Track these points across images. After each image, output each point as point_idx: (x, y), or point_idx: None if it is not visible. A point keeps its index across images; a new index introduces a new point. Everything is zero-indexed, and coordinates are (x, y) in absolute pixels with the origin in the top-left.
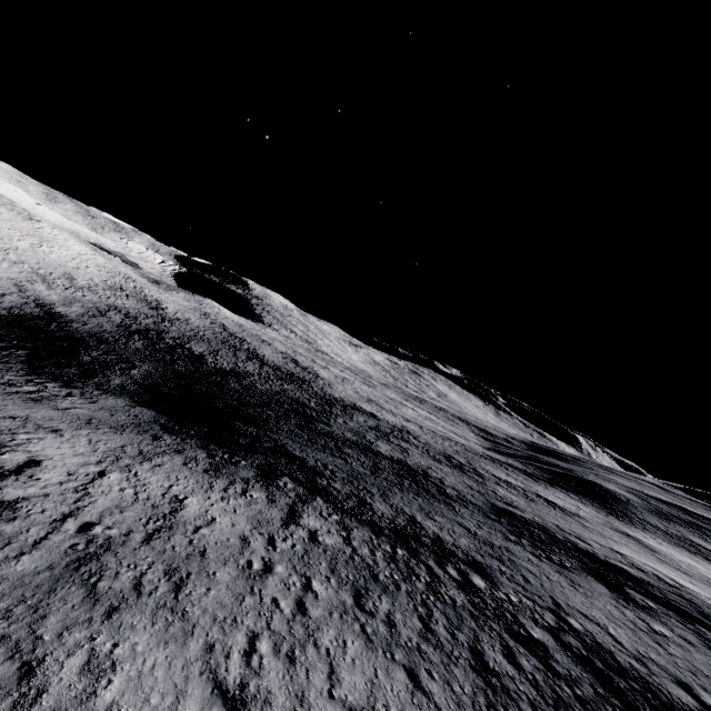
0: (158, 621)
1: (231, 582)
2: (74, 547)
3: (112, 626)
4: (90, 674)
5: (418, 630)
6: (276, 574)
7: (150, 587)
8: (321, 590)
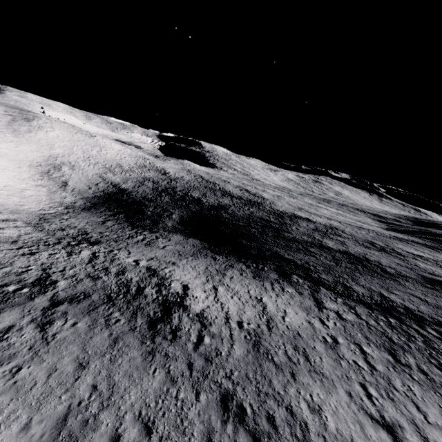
0: (315, 380)
1: (326, 352)
2: (246, 337)
3: (300, 384)
4: (315, 413)
5: (441, 376)
6: (342, 344)
7: (295, 359)
8: (371, 352)
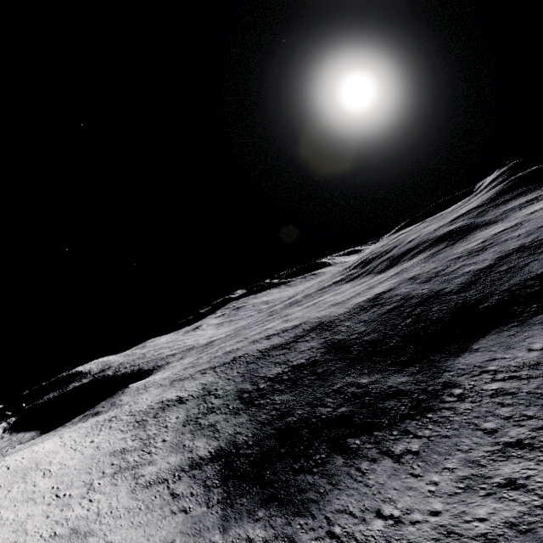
0: None
1: None
2: None
3: None
4: None
5: None
6: None
7: None
8: None
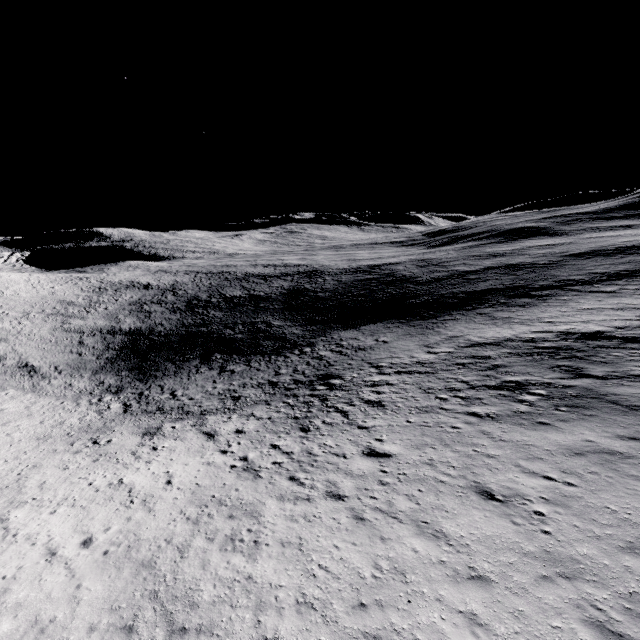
0: None
1: None
2: None
3: None
4: None
5: None
6: None
7: None
8: None
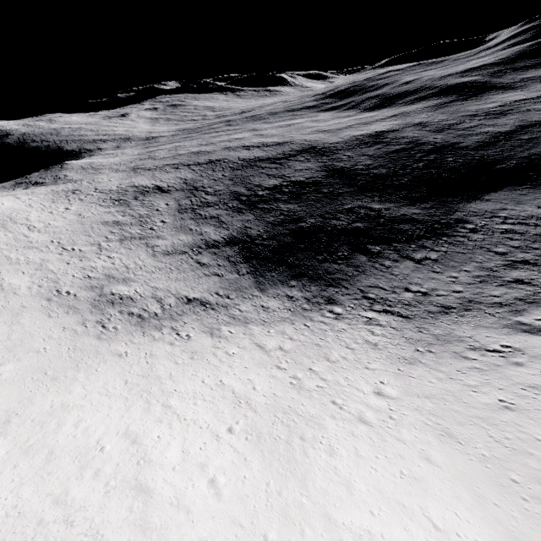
0: None
1: None
2: None
3: None
4: None
5: None
6: None
7: None
8: None
